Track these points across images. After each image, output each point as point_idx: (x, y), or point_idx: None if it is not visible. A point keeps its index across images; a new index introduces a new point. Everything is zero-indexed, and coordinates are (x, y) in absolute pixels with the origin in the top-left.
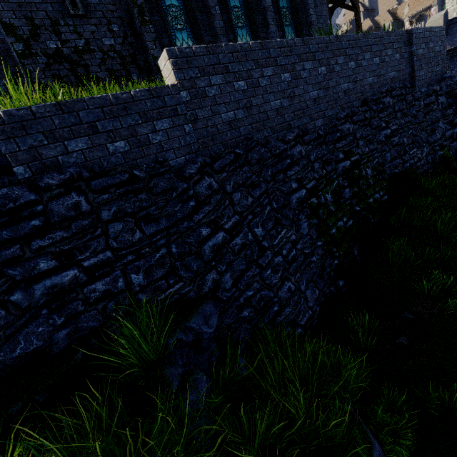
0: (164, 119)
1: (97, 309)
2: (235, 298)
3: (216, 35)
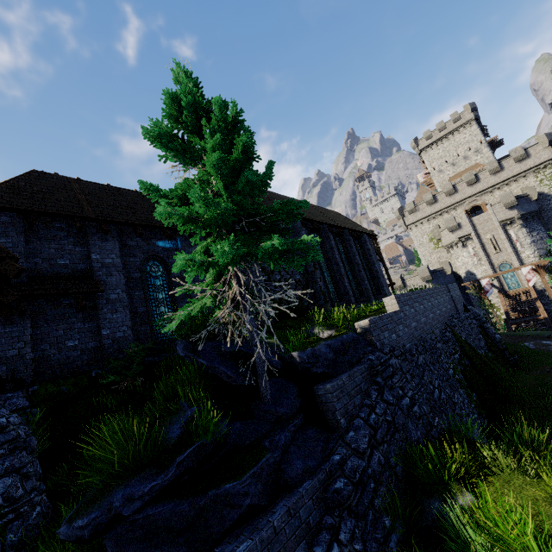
0: (400, 325)
1: (421, 423)
2: None
3: (341, 276)
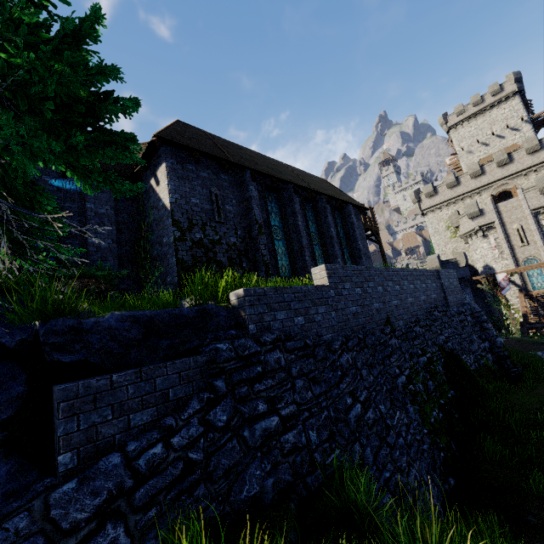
0: (322, 306)
1: (289, 462)
2: (375, 478)
3: (302, 247)
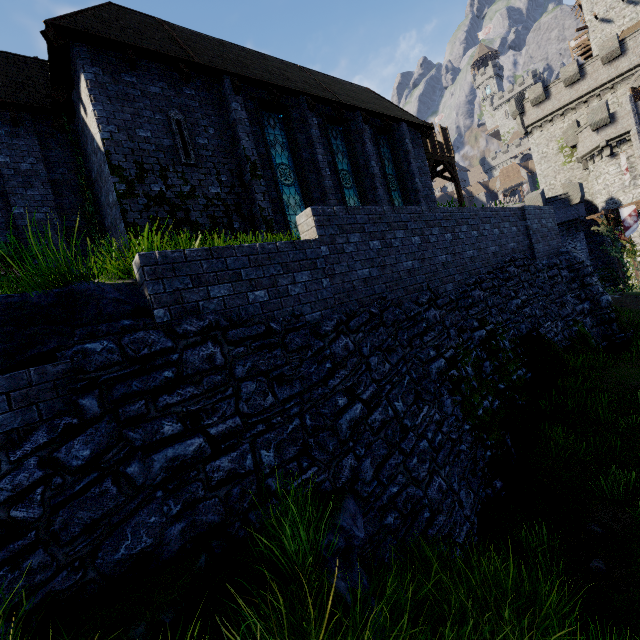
0: (304, 272)
1: (219, 496)
2: (376, 495)
3: (324, 193)
